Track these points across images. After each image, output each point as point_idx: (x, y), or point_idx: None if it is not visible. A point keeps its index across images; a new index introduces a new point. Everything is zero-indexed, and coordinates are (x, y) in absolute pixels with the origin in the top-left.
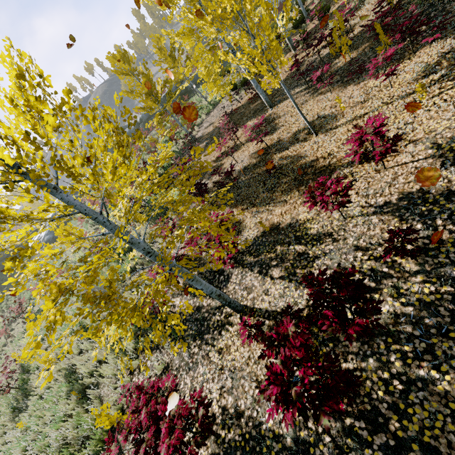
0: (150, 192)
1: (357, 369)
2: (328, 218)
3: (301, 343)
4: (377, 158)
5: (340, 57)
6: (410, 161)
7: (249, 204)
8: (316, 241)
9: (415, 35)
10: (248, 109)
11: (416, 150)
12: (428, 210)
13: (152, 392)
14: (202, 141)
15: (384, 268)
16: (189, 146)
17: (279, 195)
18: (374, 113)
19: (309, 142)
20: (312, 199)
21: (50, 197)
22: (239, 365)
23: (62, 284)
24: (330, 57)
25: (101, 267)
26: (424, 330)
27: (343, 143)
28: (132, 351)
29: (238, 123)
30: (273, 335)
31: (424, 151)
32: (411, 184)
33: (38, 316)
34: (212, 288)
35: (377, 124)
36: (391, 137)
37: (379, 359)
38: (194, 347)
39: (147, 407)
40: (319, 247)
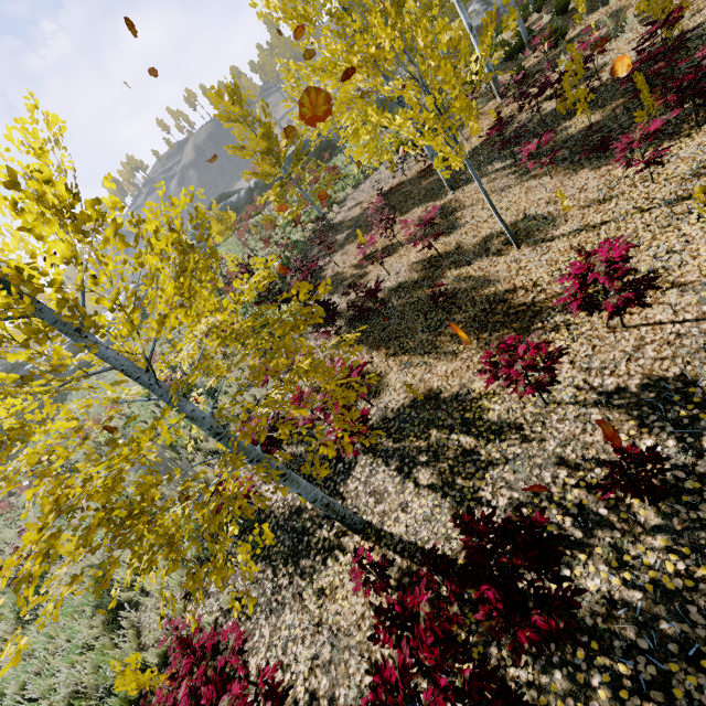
0: (255, 301)
1: (532, 684)
2: (518, 397)
3: (438, 635)
4: (610, 311)
5: (573, 119)
6: (669, 320)
7: (398, 348)
8: (495, 434)
9: (704, 97)
10: (417, 188)
11: (683, 302)
12: (690, 416)
13: (204, 651)
14: (342, 231)
15: (602, 508)
16: (319, 239)
17: (447, 342)
18: (618, 224)
19: (505, 258)
20: (493, 367)
21: (63, 350)
22: (346, 626)
23: (62, 495)
24: (556, 117)
25: (125, 474)
26: (657, 643)
27: (560, 268)
28: (193, 560)
29: (399, 208)
30: (395, 607)
31: (695, 307)
32: (667, 363)
33: (7, 561)
34: (317, 494)
35: (615, 256)
36: (641, 271)
37: (572, 676)
38: (283, 575)
39: (192, 677)
40: (498, 447)
